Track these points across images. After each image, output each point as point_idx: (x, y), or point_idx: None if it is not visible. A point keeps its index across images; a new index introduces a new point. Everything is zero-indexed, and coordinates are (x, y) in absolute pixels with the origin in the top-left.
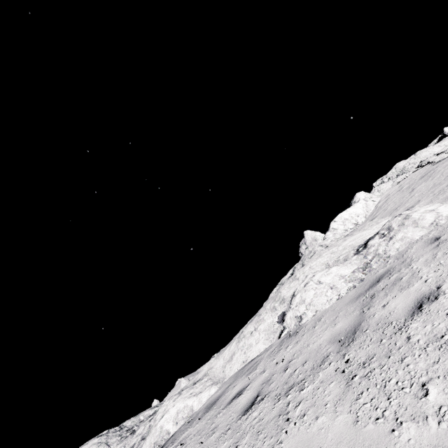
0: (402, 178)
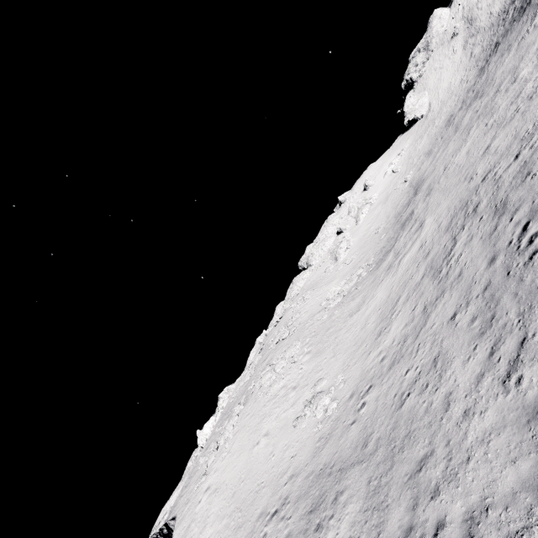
0: (238, 381)
